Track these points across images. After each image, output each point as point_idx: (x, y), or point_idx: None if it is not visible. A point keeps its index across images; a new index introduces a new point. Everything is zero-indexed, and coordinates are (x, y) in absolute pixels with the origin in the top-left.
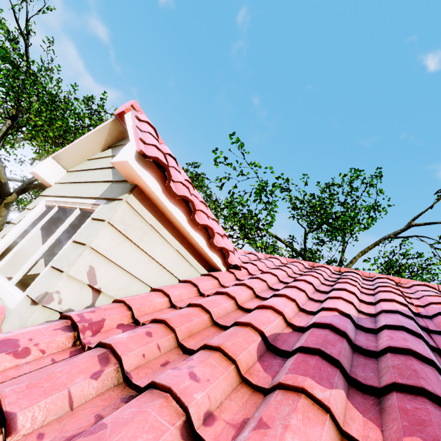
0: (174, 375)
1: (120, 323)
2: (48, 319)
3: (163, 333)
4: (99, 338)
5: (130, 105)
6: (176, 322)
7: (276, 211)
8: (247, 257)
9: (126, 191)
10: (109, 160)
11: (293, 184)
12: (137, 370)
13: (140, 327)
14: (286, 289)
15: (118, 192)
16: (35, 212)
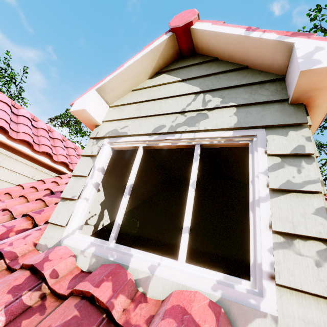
0: None
1: None
2: None
3: (5, 196)
4: None
5: None
6: (14, 192)
7: None
8: None
9: None
10: None
11: None
12: None
13: None
14: None
15: None
16: None
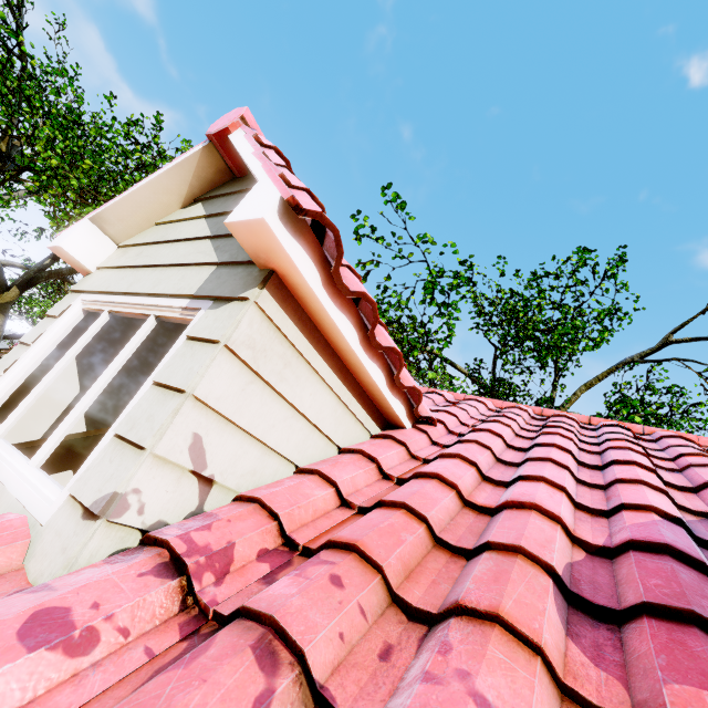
0: (441, 703)
1: (261, 548)
2: (120, 546)
3: (361, 576)
4: (231, 589)
5: (239, 115)
6: (376, 547)
7: (458, 319)
8: (429, 399)
9: (254, 283)
10: (201, 223)
11: (479, 273)
12: (338, 676)
13: (310, 562)
14: (536, 465)
15: (235, 285)
16: (64, 322)
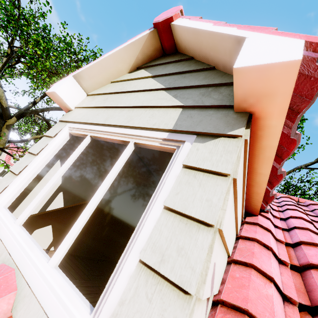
0: None
1: None
2: None
3: None
4: None
5: (179, 9)
6: None
7: None
8: None
9: (238, 123)
10: (150, 80)
11: None
12: None
13: None
14: None
15: (216, 123)
16: (58, 141)
